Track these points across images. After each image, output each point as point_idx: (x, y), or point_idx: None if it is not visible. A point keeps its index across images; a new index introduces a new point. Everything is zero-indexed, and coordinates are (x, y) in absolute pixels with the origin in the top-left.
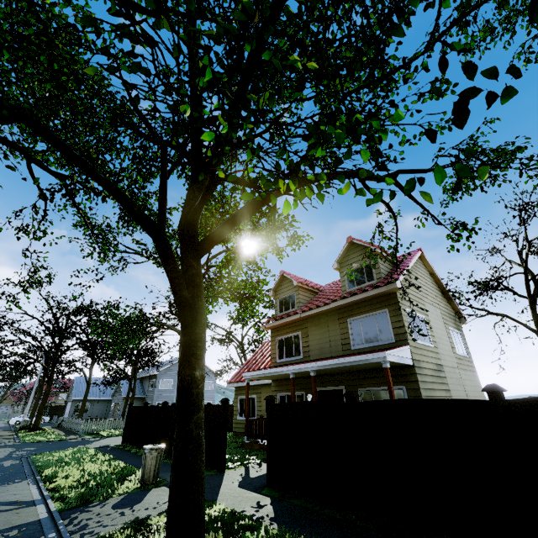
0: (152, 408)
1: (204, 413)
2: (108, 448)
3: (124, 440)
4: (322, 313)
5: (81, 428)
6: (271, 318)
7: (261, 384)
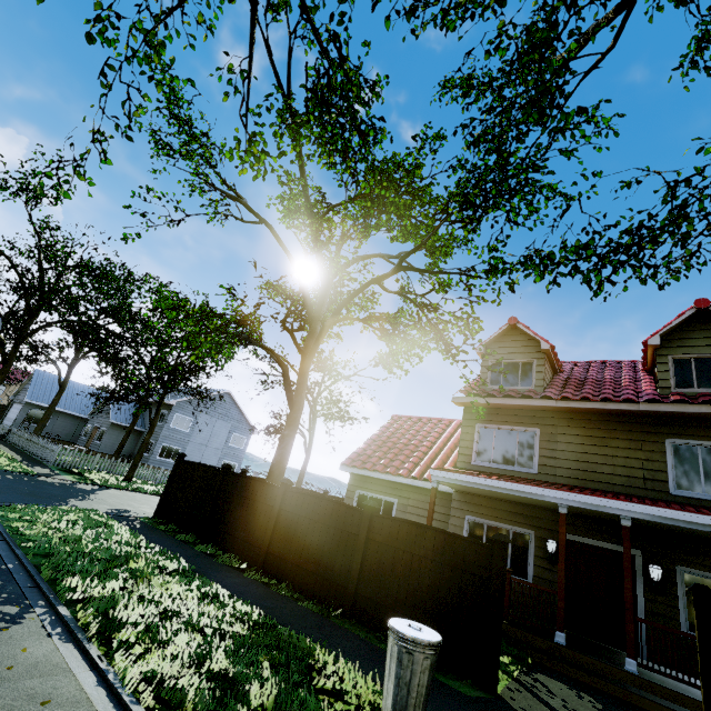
0: (246, 481)
1: (424, 542)
2: (135, 522)
3: (161, 514)
4: (603, 411)
5: (54, 457)
6: (470, 388)
7: (413, 485)
